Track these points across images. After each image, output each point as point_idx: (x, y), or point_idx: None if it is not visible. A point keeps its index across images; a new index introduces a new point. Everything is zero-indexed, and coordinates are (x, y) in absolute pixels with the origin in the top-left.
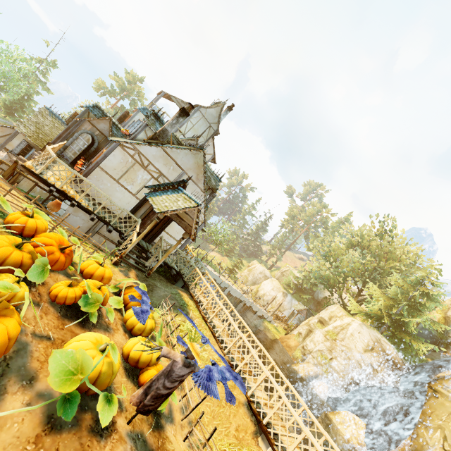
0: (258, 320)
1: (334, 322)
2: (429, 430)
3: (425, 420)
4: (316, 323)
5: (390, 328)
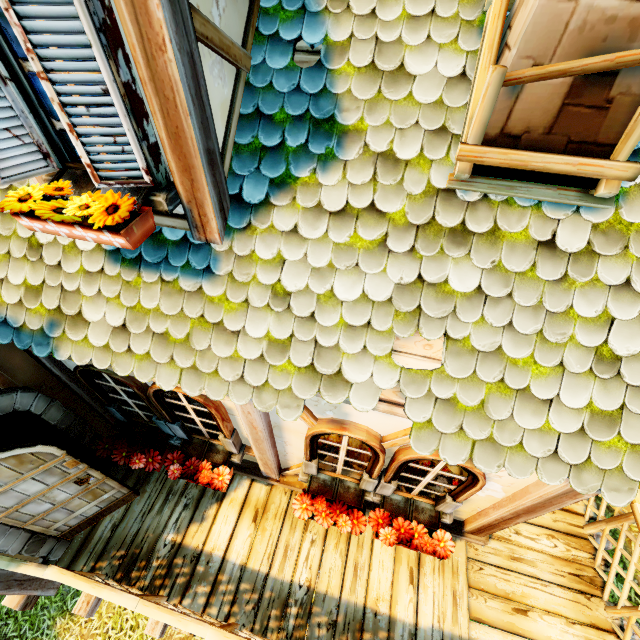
0: None
1: None
2: None
3: None
4: None
5: None
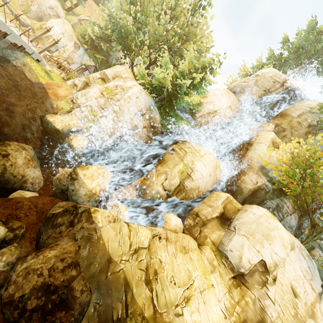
0: (15, 51)
1: (116, 82)
2: (158, 173)
3: (159, 167)
4: (97, 78)
5: (162, 101)
